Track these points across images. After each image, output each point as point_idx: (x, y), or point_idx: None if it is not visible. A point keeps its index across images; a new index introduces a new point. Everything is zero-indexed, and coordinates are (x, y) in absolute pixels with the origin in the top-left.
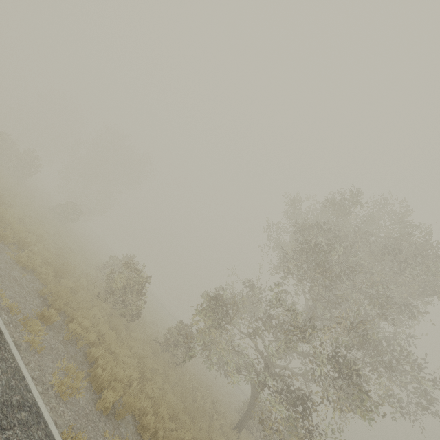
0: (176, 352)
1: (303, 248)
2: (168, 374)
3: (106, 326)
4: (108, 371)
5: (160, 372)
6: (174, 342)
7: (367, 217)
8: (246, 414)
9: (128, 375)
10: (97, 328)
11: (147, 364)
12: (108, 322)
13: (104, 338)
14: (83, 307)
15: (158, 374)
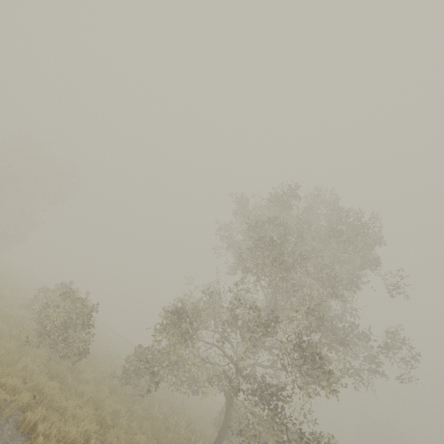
0: (139, 382)
1: (258, 244)
2: (133, 410)
3: (43, 377)
4: (53, 438)
5: (123, 412)
6: (136, 371)
7: (307, 208)
8: (224, 425)
9: (83, 430)
10: (30, 384)
11: (105, 407)
12: (46, 370)
13: (43, 393)
14: (6, 362)
15: (121, 415)
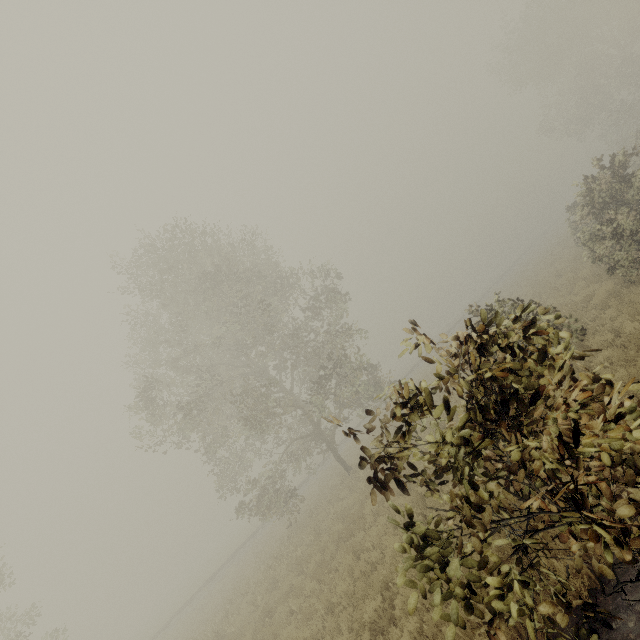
0: None
1: None
2: None
3: None
4: None
5: None
6: None
7: None
8: None
9: None
10: None
11: None
12: None
13: None
14: None
15: None
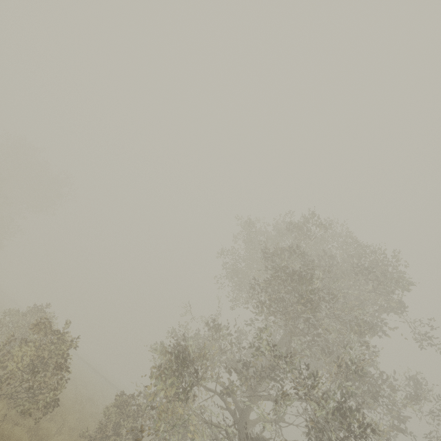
0: None
1: (279, 277)
2: None
3: None
4: None
5: None
6: (114, 429)
7: (321, 239)
8: None
9: None
10: None
11: None
12: None
13: None
14: None
15: None
